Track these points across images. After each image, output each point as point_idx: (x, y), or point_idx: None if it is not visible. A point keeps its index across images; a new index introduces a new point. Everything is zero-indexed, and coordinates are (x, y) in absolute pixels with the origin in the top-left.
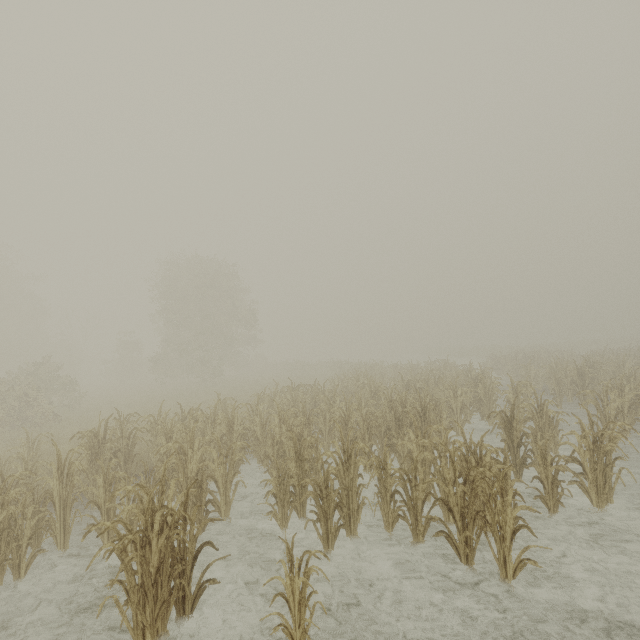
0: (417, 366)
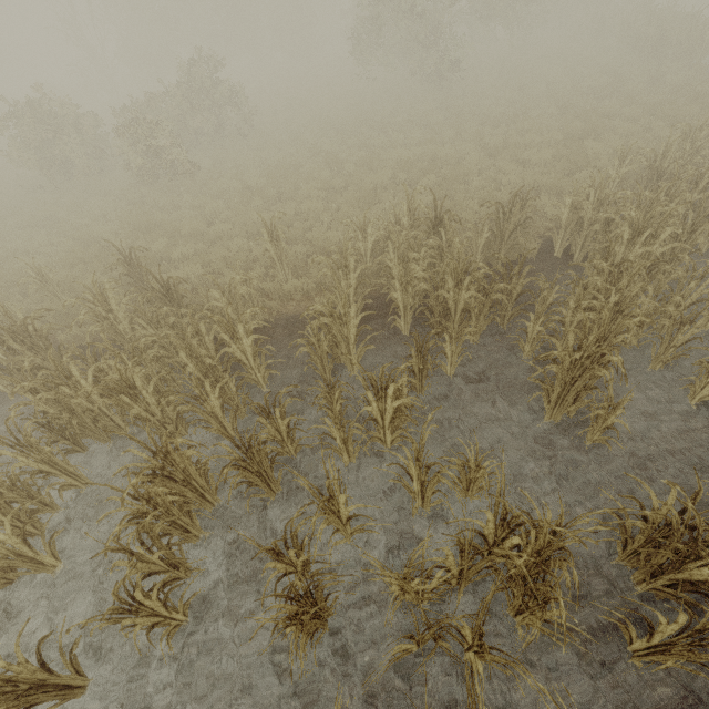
0: None
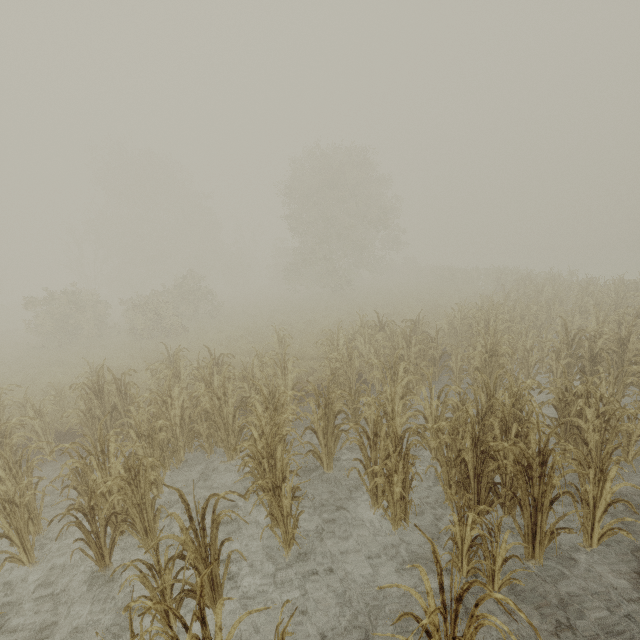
0: (634, 285)
